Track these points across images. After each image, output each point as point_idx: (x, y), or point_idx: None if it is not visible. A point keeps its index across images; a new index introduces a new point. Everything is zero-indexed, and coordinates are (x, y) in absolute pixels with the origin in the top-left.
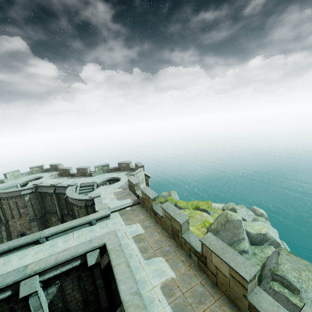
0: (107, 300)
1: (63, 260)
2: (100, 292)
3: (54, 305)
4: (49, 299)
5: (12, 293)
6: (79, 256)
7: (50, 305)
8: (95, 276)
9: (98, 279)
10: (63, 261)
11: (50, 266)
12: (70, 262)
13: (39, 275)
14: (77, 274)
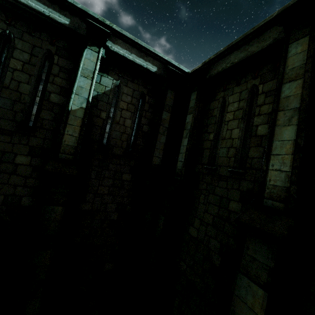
0: (163, 155)
1: (144, 43)
2: (160, 132)
3: (97, 107)
4: (97, 91)
5: (69, 26)
6: (159, 60)
7: (92, 103)
8: (165, 102)
9: (166, 111)
10: (144, 45)
11: (129, 36)
12: (147, 59)
13: (109, 39)
14: (141, 90)
